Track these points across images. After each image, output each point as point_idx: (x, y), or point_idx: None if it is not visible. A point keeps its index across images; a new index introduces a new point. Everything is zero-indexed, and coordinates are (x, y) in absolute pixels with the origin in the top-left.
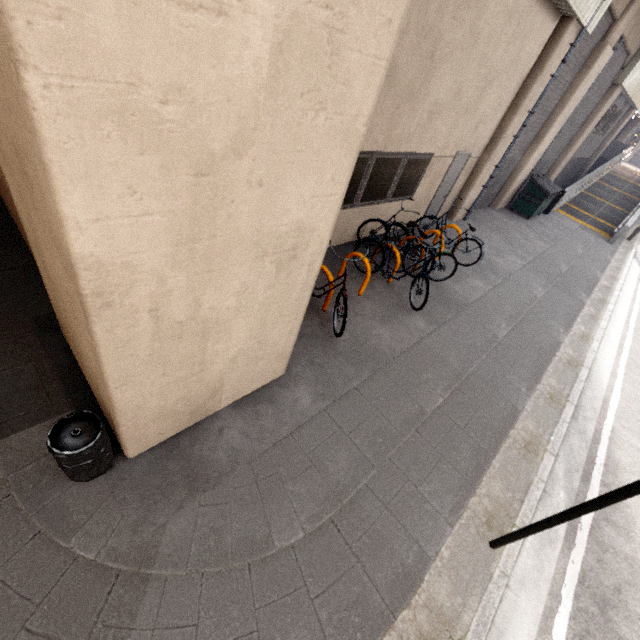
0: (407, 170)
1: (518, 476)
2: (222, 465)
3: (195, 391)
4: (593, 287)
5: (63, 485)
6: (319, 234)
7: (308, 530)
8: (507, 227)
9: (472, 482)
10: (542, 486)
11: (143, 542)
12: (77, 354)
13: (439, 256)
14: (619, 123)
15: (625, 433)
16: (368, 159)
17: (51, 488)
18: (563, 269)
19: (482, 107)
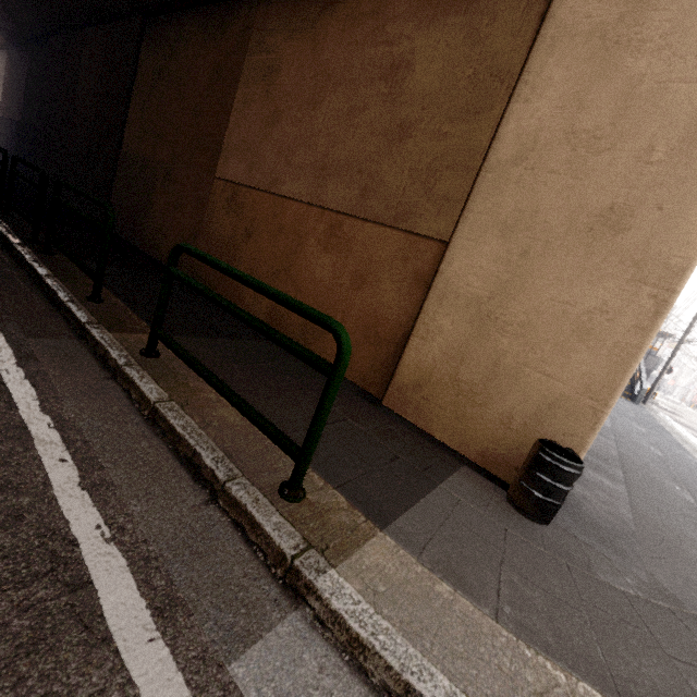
0: None
1: None
2: (620, 525)
3: None
4: (666, 431)
5: (533, 526)
6: None
7: None
8: None
9: None
10: None
11: (651, 584)
12: (461, 407)
13: None
14: None
15: None
16: None
17: (527, 527)
18: (633, 416)
19: None
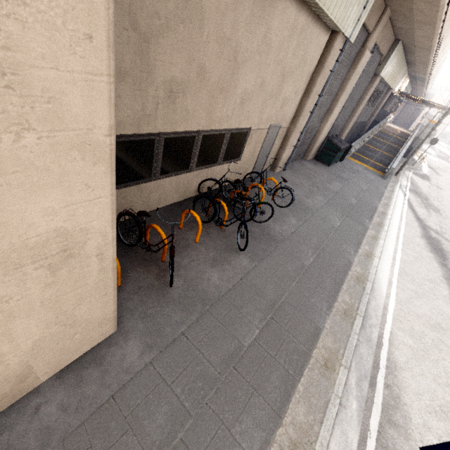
0: (231, 141)
1: (319, 396)
2: None
3: None
4: (373, 214)
5: None
6: (97, 230)
7: None
8: (314, 173)
9: (280, 412)
10: (338, 402)
11: None
12: None
13: (259, 205)
14: (383, 98)
15: (400, 334)
16: (195, 136)
17: None
18: (353, 202)
19: (283, 93)
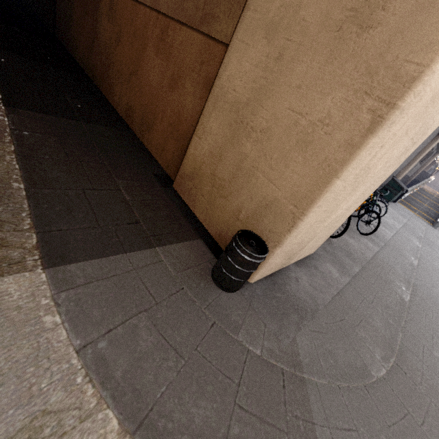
0: None
1: None
2: (309, 304)
3: (306, 238)
4: None
5: (215, 290)
6: (421, 140)
7: (386, 368)
8: (380, 203)
9: None
10: None
11: (287, 349)
12: (213, 197)
13: (371, 204)
14: (429, 160)
15: None
16: None
17: (208, 291)
18: (421, 235)
19: None
